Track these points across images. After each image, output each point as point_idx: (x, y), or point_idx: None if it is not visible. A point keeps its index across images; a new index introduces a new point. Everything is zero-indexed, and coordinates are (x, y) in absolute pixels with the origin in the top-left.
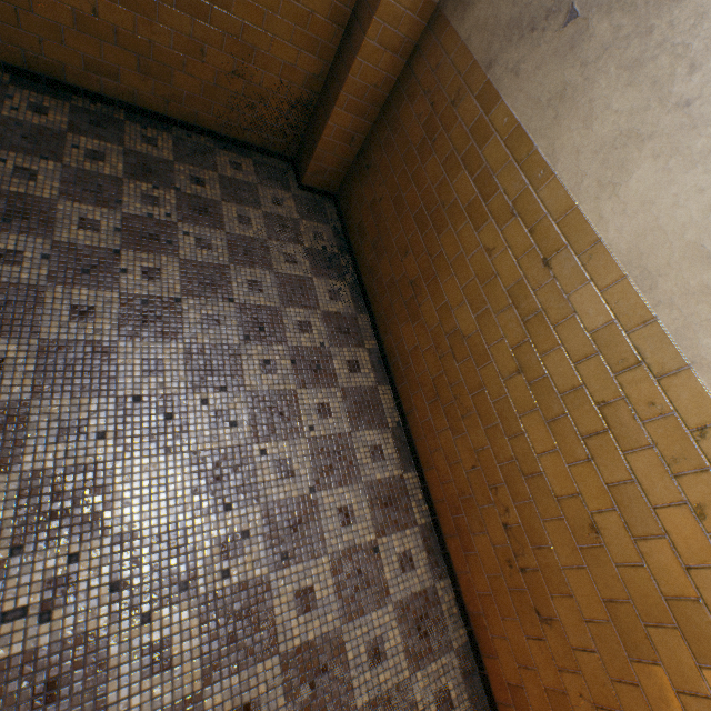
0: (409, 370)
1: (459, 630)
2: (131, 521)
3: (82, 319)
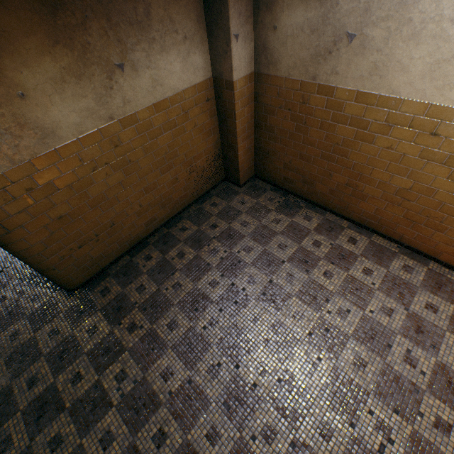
0: (381, 221)
1: None
2: (368, 382)
3: (258, 321)
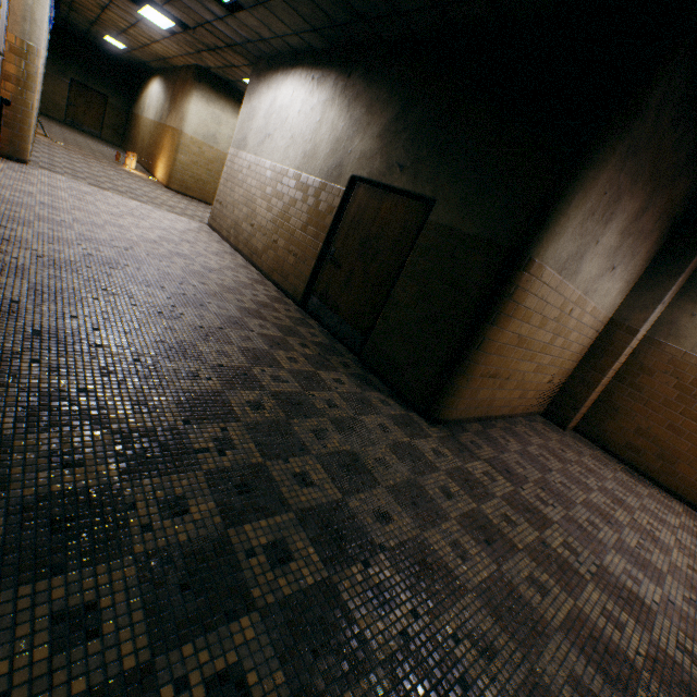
0: None
1: None
2: None
3: None
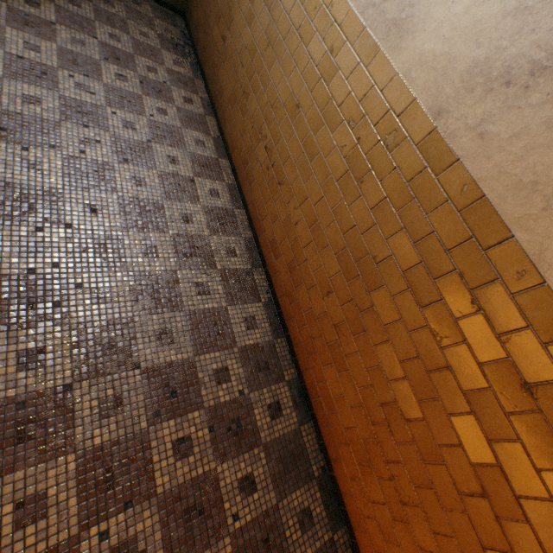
0: (223, 98)
1: (247, 232)
2: (15, 108)
3: None
